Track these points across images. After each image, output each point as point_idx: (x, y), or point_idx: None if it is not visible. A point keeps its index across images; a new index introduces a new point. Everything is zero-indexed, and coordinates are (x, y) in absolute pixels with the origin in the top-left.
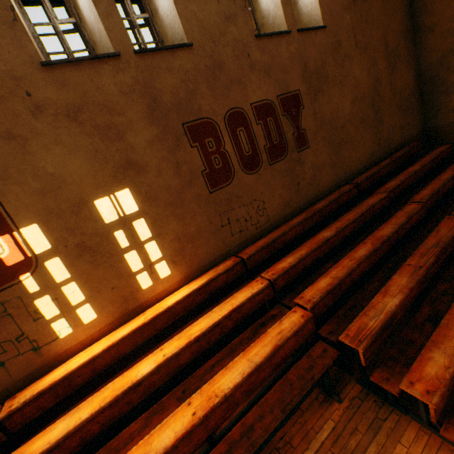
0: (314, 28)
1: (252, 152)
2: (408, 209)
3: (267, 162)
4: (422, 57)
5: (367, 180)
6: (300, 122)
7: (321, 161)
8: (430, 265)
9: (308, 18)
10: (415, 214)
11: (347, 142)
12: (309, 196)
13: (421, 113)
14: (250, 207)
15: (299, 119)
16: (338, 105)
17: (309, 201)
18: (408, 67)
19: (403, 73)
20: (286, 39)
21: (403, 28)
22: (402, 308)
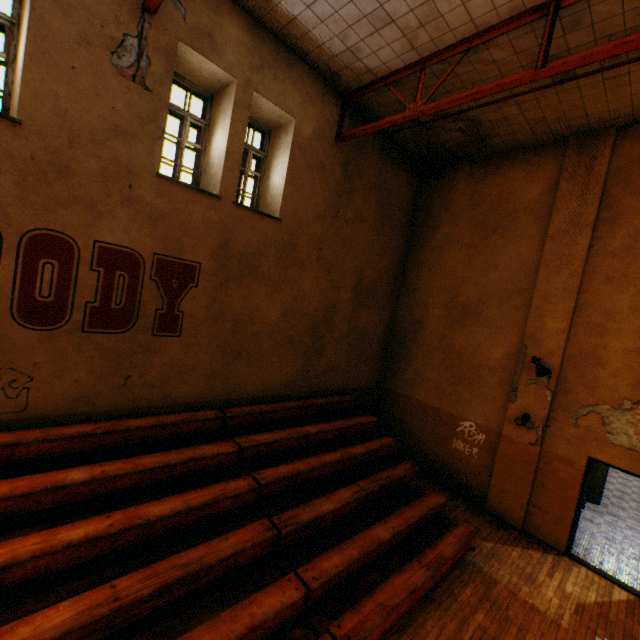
0: (262, 212)
1: (55, 299)
2: (233, 486)
3: (79, 325)
4: (401, 310)
5: (247, 416)
6: (181, 300)
7: (194, 362)
8: (141, 600)
9: (272, 200)
10: (232, 497)
11: (254, 355)
12: (143, 401)
13: (382, 366)
14: None
15: (180, 295)
16: (259, 307)
17: (139, 408)
18: (382, 311)
19: (374, 315)
20: (212, 202)
21: (390, 272)
22: None
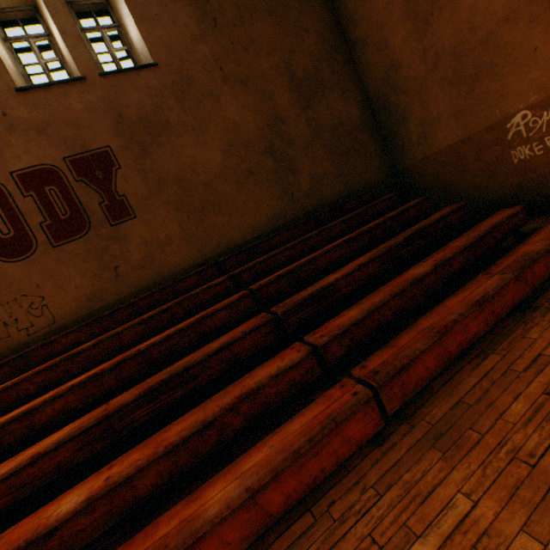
0: (132, 68)
1: (16, 232)
2: (224, 302)
3: (48, 244)
4: (367, 79)
5: (241, 255)
6: (115, 186)
7: (165, 233)
8: (130, 407)
9: (144, 57)
10: (224, 310)
11: (221, 204)
12: (142, 282)
13: (383, 151)
14: (14, 306)
15: (112, 183)
16: (194, 157)
17: (143, 289)
18: (344, 94)
19: (335, 103)
20: (80, 87)
21: (325, 47)
22: (12, 491)
